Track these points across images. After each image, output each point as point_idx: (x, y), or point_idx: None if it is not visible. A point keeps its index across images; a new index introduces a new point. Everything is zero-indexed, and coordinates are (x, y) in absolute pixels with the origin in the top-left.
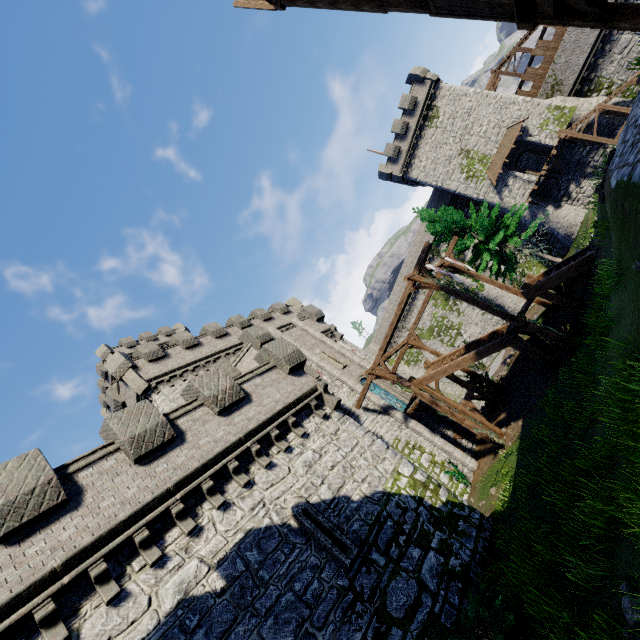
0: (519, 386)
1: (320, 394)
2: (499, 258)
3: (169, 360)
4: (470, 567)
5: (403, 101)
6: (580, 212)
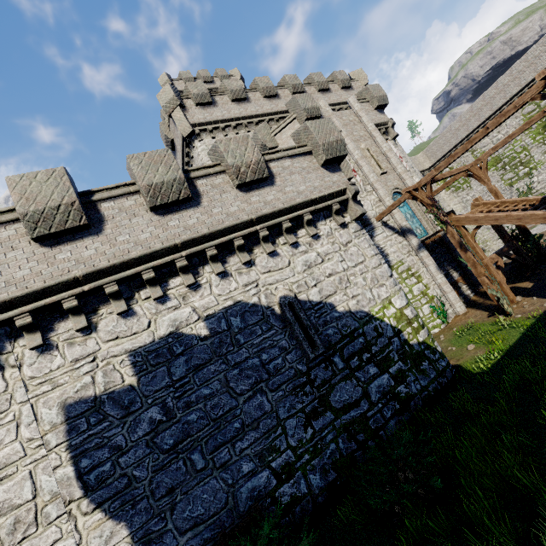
0: None
1: (346, 199)
2: None
3: (215, 109)
4: (414, 398)
5: None
6: None
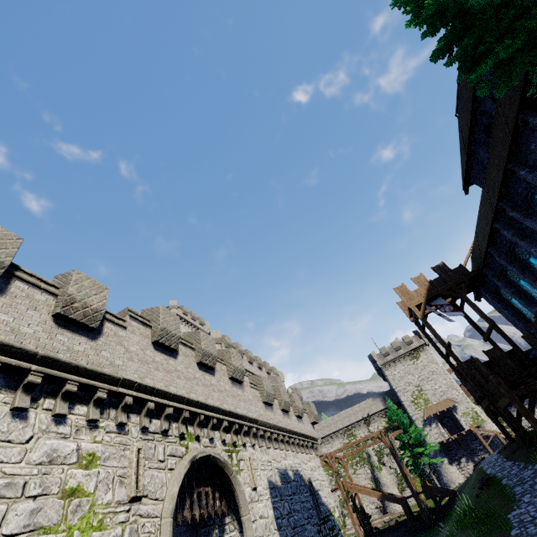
0: (388, 535)
1: (318, 444)
2: (414, 459)
3: None
4: None
5: (406, 337)
6: (460, 478)
